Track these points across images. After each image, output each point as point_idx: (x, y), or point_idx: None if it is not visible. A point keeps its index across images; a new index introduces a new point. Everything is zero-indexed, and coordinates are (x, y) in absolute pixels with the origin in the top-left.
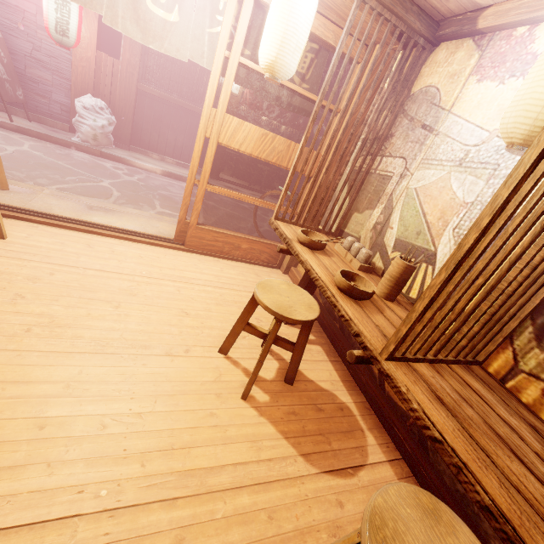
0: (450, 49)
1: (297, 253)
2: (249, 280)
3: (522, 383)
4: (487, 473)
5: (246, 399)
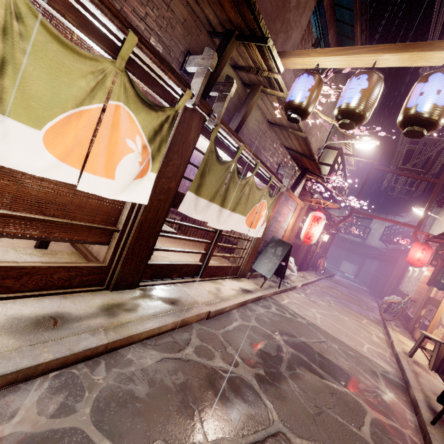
0: None
1: None
2: None
3: None
4: None
5: None
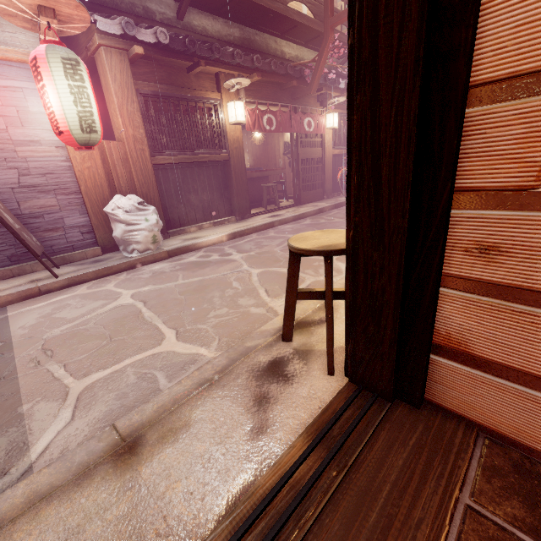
0: None
1: None
2: None
3: None
4: None
5: None
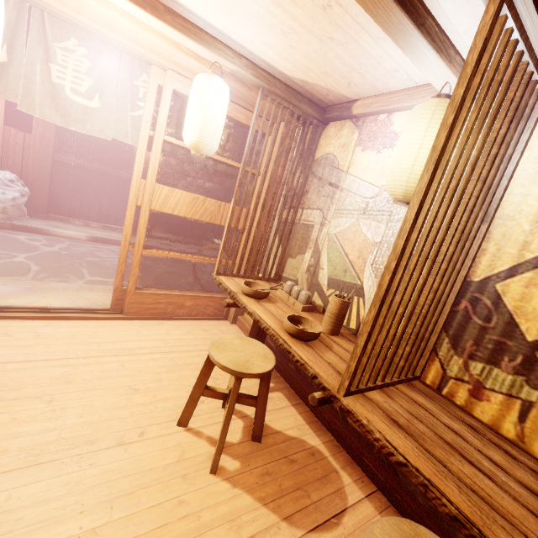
0: (337, 127)
1: (244, 306)
2: (198, 338)
3: (453, 388)
4: (447, 482)
5: (216, 473)
